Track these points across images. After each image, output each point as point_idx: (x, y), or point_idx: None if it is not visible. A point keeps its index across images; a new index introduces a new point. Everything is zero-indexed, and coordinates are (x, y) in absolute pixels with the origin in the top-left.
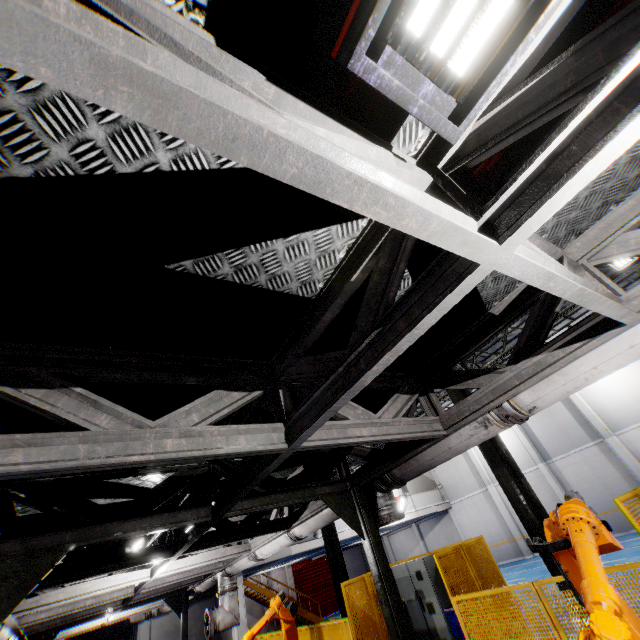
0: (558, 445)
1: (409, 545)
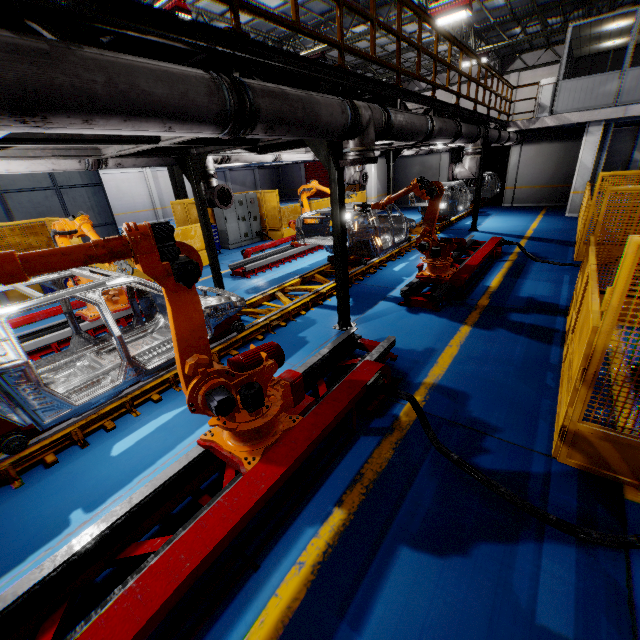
0: None
1: None
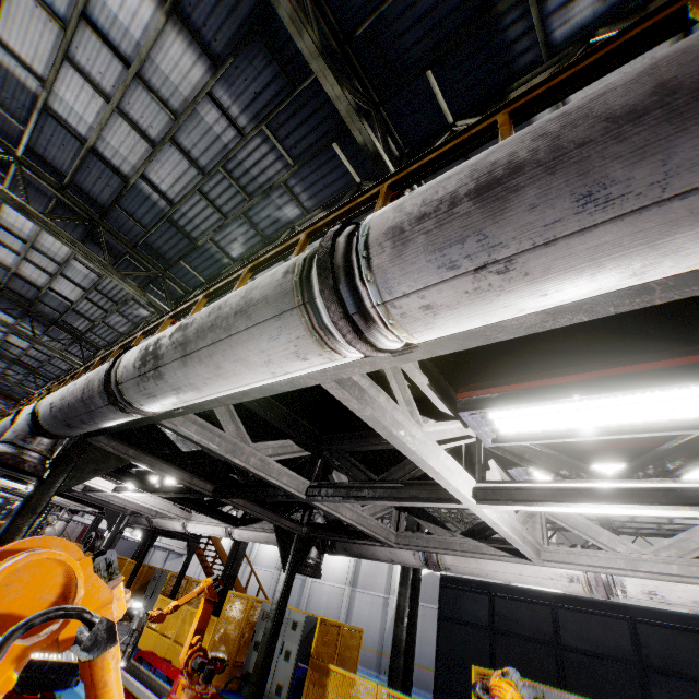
0: None
1: (159, 561)
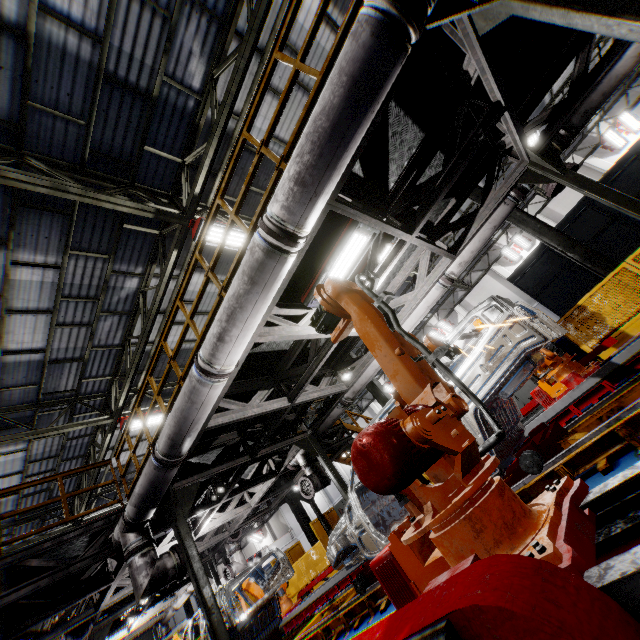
0: (336, 493)
1: None
